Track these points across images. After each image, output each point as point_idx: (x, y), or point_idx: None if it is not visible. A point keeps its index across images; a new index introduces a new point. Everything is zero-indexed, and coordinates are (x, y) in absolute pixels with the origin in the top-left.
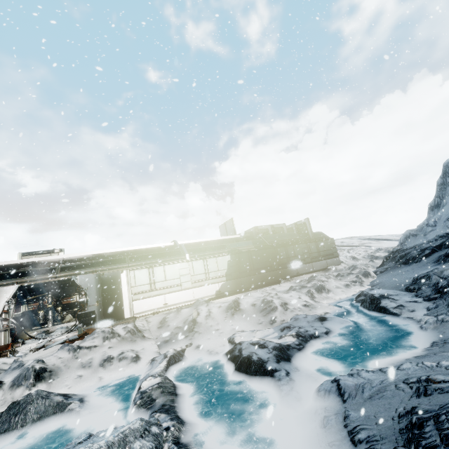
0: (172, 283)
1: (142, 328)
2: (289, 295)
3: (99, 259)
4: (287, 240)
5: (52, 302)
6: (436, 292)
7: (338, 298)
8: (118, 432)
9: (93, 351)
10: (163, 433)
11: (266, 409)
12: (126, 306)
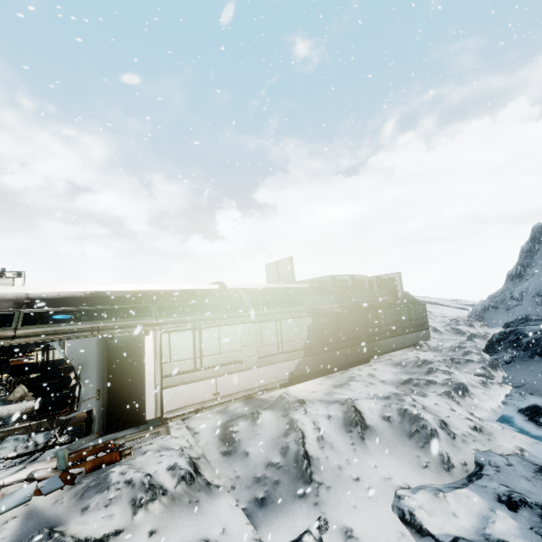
0: (229, 359)
1: (192, 454)
2: (432, 402)
3: (98, 302)
4: (382, 301)
5: None
6: None
7: (489, 408)
8: None
9: None
10: None
11: None
12: (150, 397)
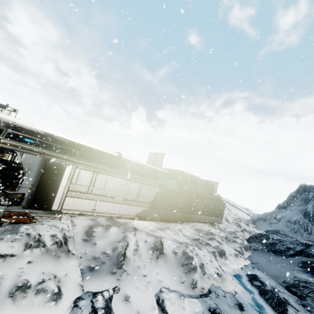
0: (107, 194)
1: (67, 234)
2: (203, 254)
3: (50, 139)
4: (202, 194)
5: None
6: None
7: (232, 268)
8: None
9: (7, 262)
10: None
11: None
12: (58, 198)
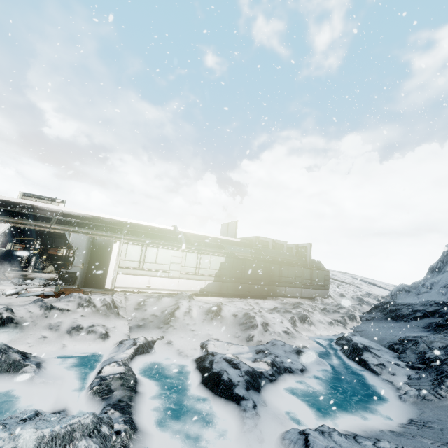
0: (161, 268)
1: (119, 304)
2: (272, 316)
3: (97, 222)
4: (285, 259)
5: (38, 249)
6: (422, 362)
7: (319, 334)
8: (66, 423)
9: (65, 314)
10: (112, 436)
11: (224, 439)
12: (110, 276)
